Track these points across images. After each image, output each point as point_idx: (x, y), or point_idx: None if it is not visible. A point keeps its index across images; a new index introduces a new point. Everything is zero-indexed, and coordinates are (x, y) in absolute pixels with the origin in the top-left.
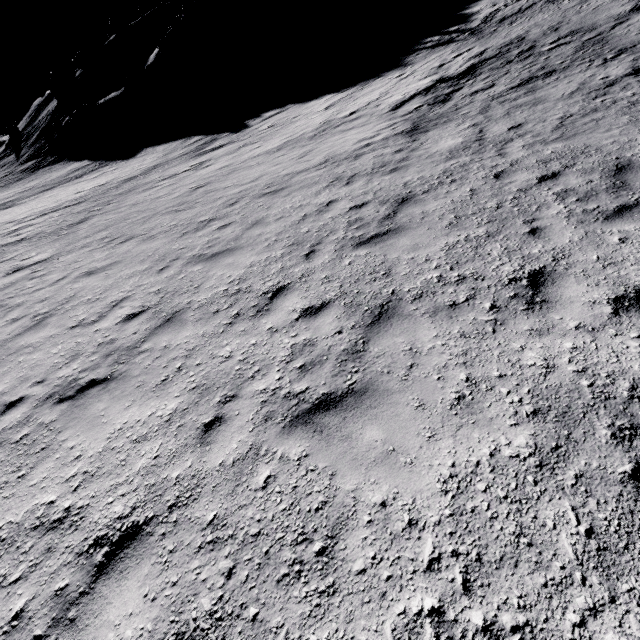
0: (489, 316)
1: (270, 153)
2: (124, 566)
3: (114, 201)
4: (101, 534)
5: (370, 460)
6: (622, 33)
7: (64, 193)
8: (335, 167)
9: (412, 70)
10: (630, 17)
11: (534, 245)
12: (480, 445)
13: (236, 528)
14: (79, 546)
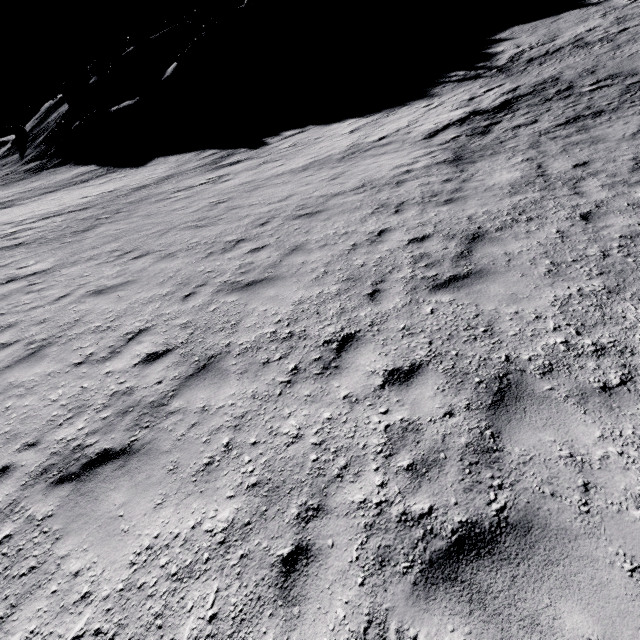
0: None
1: (296, 172)
2: None
3: (124, 210)
4: None
5: None
6: None
7: (68, 197)
8: (376, 192)
9: (440, 101)
10: None
11: None
12: None
13: None
14: None
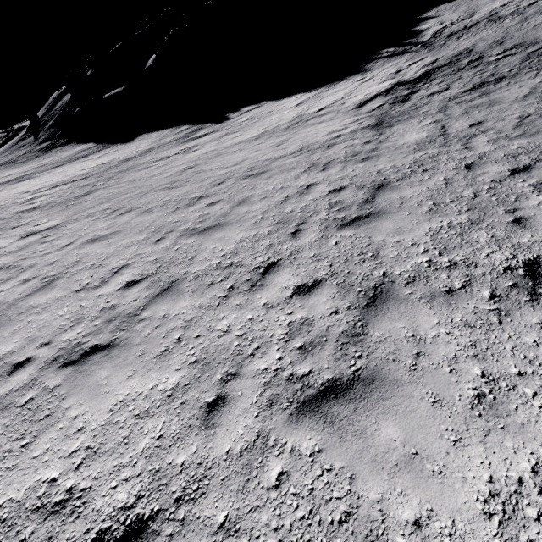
0: (491, 305)
1: (250, 141)
2: None
3: (115, 177)
4: (104, 527)
5: (392, 464)
6: None
7: (72, 169)
8: (310, 155)
9: (372, 75)
10: None
11: (522, 234)
12: (517, 457)
13: (251, 536)
14: (81, 539)
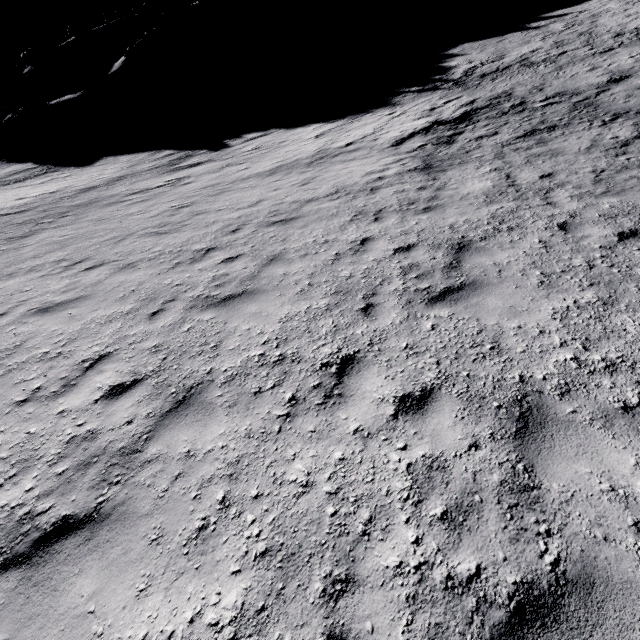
0: None
1: (263, 176)
2: None
3: (70, 213)
4: None
5: None
6: (609, 100)
7: (1, 198)
8: (352, 199)
9: (403, 110)
10: (610, 87)
11: None
12: None
13: None
14: None
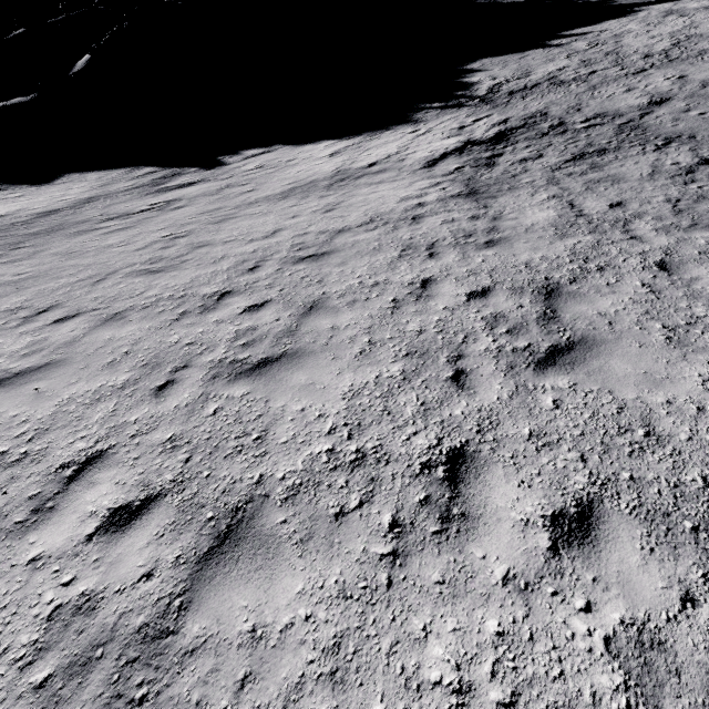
0: None
1: (274, 200)
2: None
3: (26, 244)
4: None
5: None
6: (656, 123)
7: None
8: (393, 230)
9: (427, 128)
10: (653, 109)
11: None
12: None
13: None
14: None
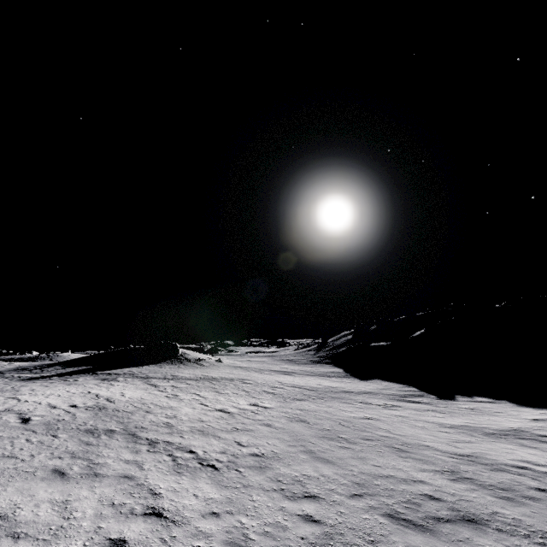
0: None
1: (441, 425)
2: (148, 519)
3: (324, 398)
4: (156, 507)
5: None
6: None
7: (313, 381)
8: (466, 463)
9: None
10: None
11: None
12: None
13: (173, 545)
14: (150, 504)
